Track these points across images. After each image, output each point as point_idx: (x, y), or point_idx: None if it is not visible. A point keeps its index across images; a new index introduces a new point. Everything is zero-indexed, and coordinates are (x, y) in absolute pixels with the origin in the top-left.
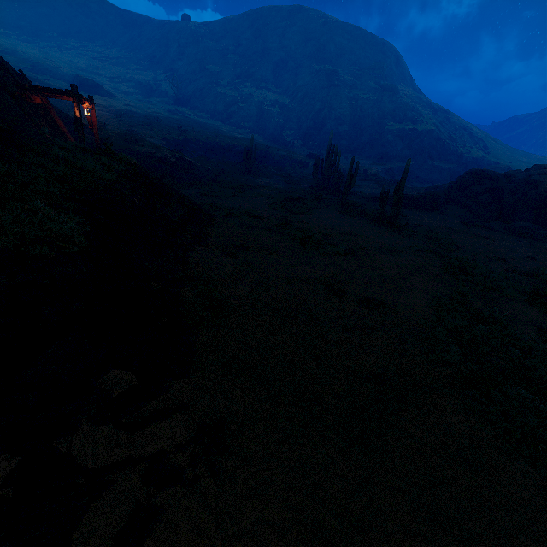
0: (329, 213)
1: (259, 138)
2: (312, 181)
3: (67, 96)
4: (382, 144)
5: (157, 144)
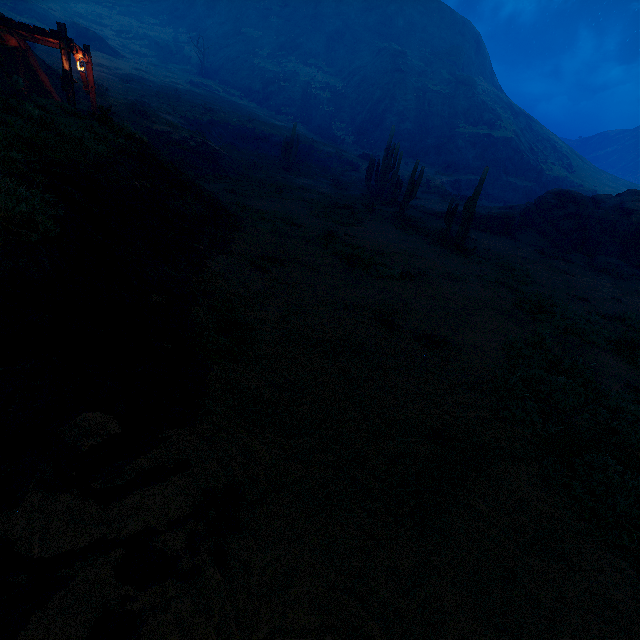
0: (383, 227)
1: (302, 129)
2: (364, 188)
3: (53, 39)
4: (450, 149)
5: (174, 122)
